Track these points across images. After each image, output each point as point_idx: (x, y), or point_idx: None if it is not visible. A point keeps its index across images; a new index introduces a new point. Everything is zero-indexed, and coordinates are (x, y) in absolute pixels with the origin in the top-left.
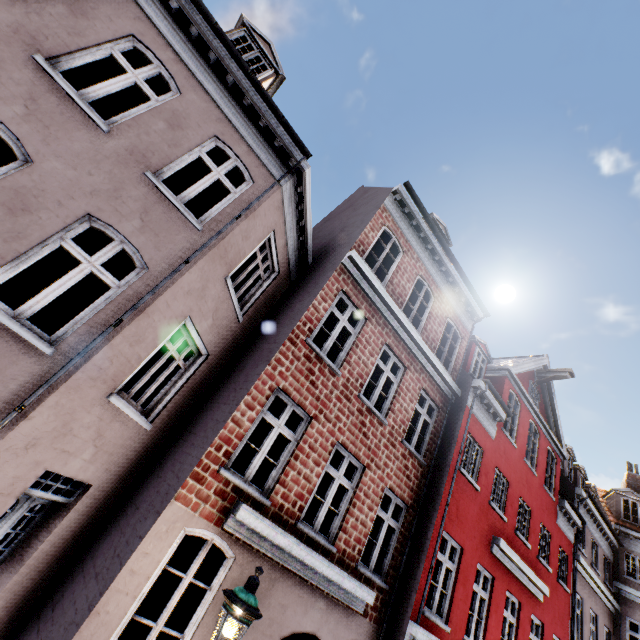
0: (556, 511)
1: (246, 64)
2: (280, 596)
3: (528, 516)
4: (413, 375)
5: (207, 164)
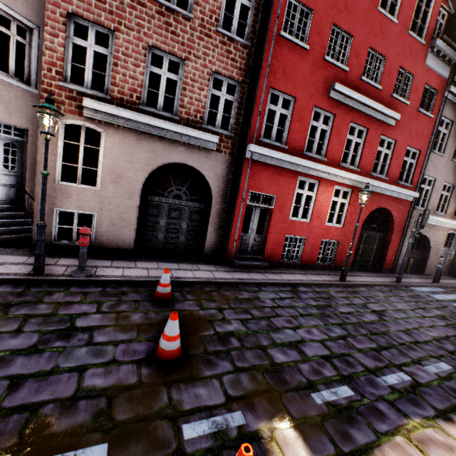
0: (426, 54)
1: None
2: (148, 147)
3: (383, 65)
4: None
5: None
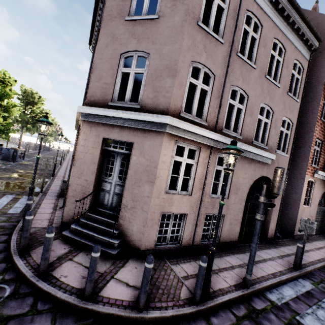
0: None
1: (305, 15)
2: (321, 185)
3: None
4: None
5: (293, 74)
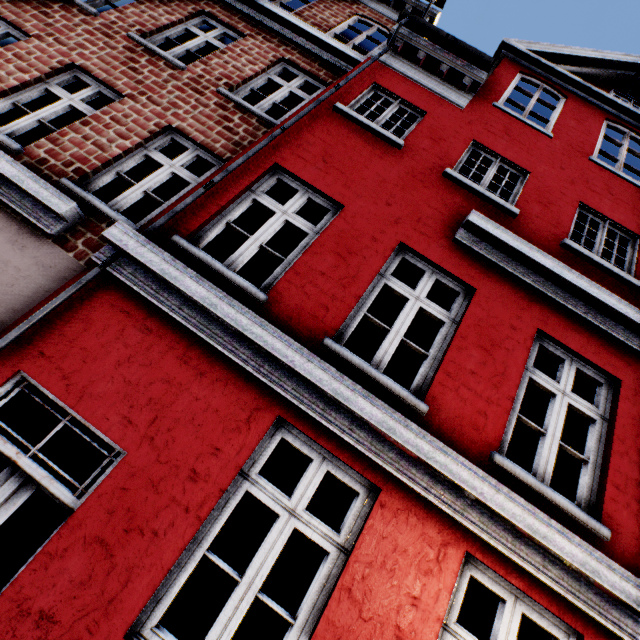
0: None
1: None
2: None
3: (634, 249)
4: (262, 44)
5: None
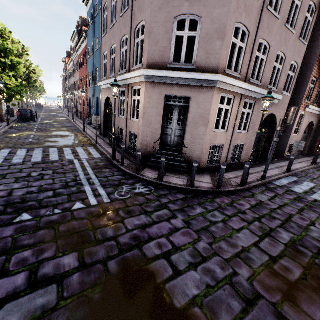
0: None
1: None
2: (309, 117)
3: None
4: None
5: (307, 17)
